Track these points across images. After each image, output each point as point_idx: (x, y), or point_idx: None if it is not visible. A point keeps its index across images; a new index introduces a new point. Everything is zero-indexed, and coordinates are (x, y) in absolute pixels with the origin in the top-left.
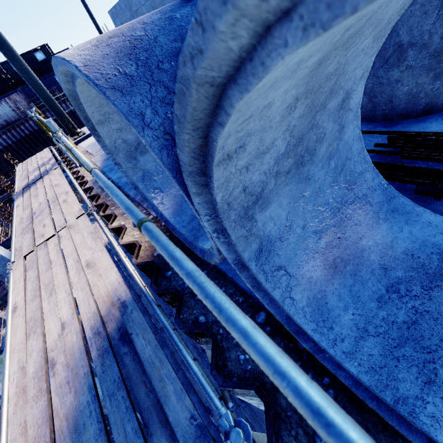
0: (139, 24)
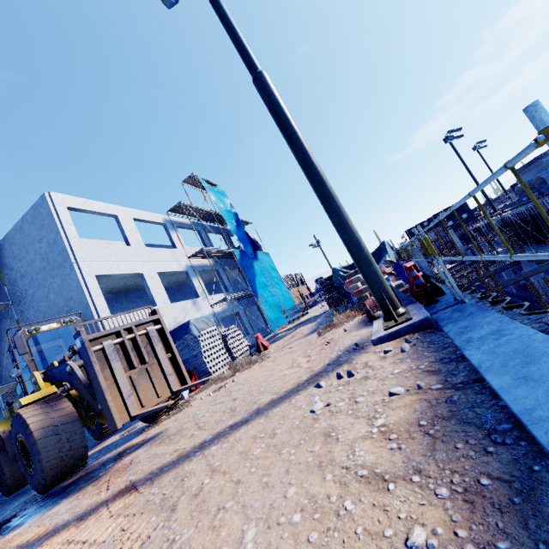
0: None
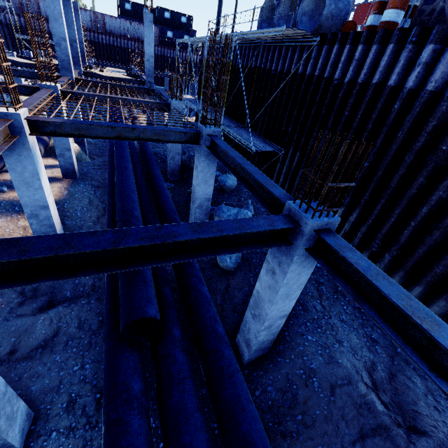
0: None
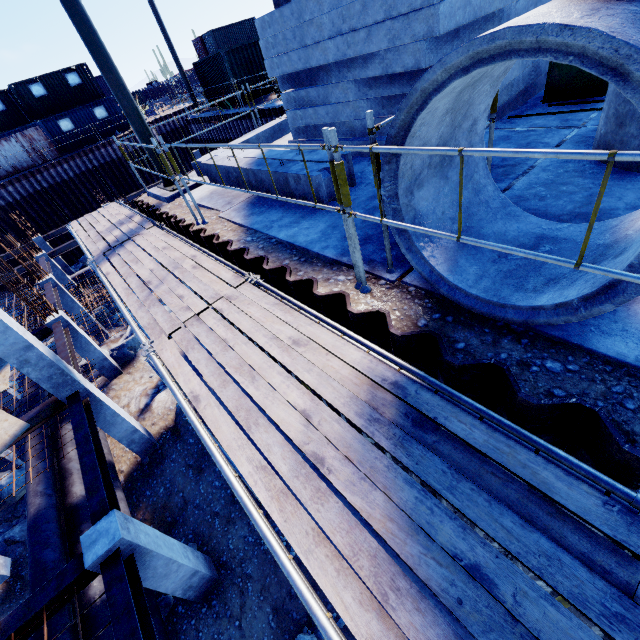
0: (612, 0)
